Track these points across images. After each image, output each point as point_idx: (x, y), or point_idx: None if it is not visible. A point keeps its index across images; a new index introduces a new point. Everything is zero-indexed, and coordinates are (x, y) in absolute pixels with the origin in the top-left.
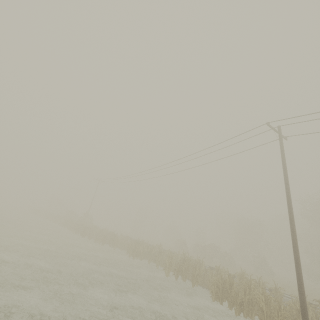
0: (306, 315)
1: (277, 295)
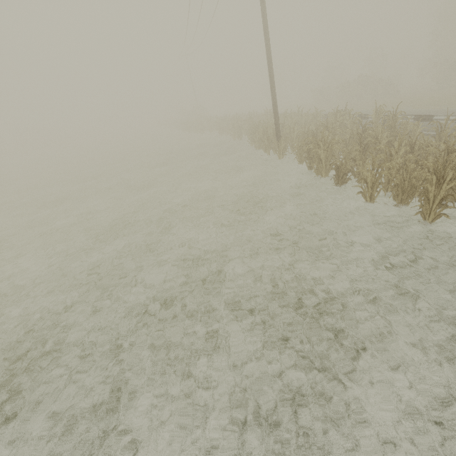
0: (277, 132)
1: (316, 121)
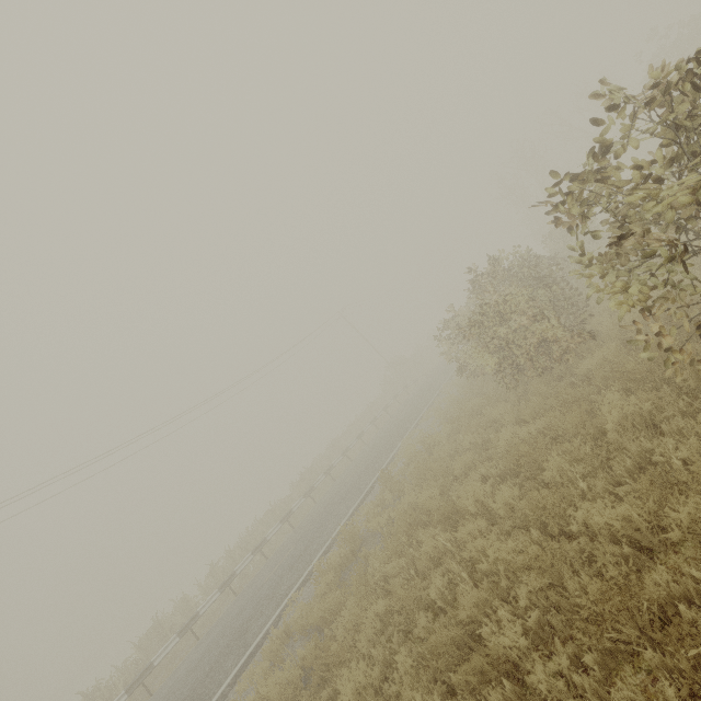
0: None
1: None
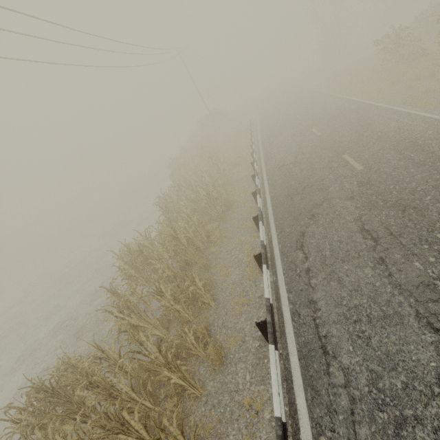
0: None
1: None
